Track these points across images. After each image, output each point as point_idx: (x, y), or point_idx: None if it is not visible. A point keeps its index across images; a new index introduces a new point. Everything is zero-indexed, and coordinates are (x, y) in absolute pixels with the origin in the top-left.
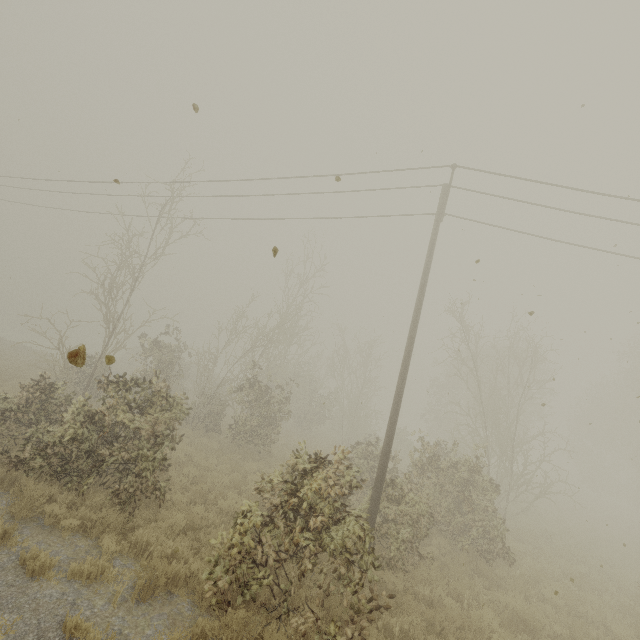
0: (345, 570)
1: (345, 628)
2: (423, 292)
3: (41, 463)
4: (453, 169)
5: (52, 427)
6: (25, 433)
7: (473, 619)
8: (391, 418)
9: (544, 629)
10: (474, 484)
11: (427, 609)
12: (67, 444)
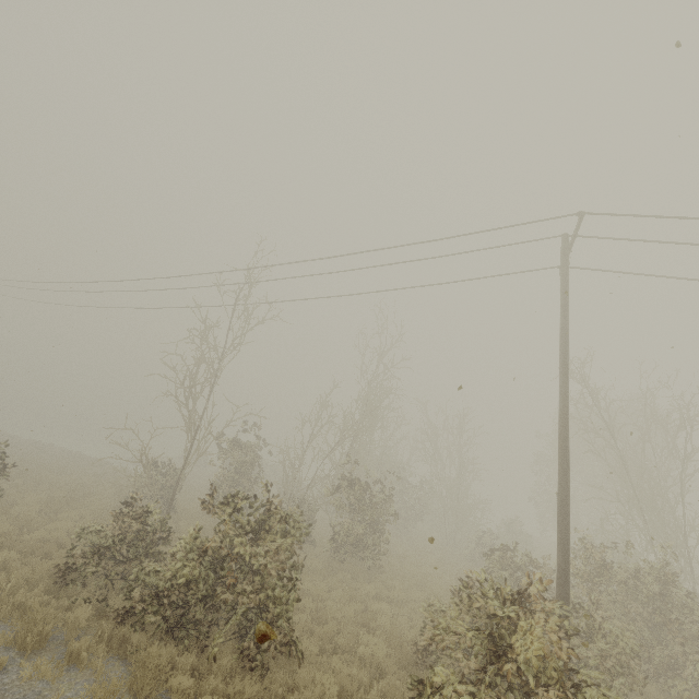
0: None
1: None
2: (567, 359)
3: (155, 616)
4: (581, 217)
5: (159, 565)
6: (122, 572)
7: None
8: (561, 522)
9: None
10: (667, 599)
11: None
12: (180, 587)
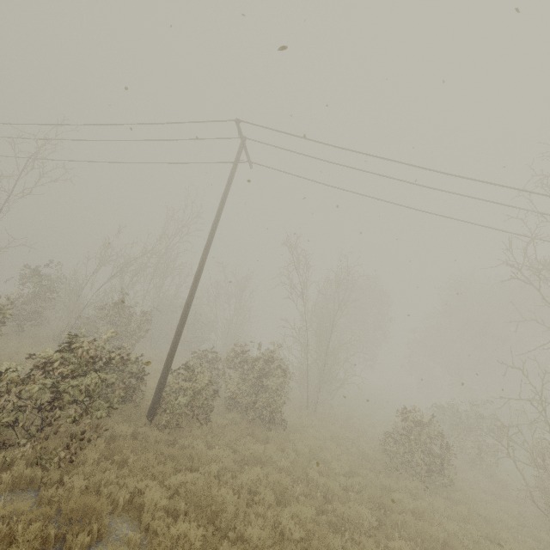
0: (73, 412)
1: (62, 451)
2: (217, 220)
3: None
4: (236, 123)
5: None
6: None
7: (204, 454)
8: (181, 317)
9: (274, 464)
10: (271, 374)
11: (170, 449)
12: None
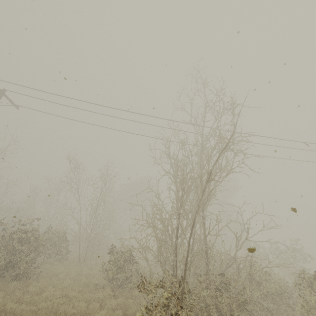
0: None
1: None
2: None
3: None
4: None
5: None
6: None
7: None
8: None
9: None
10: (29, 240)
11: None
12: None
